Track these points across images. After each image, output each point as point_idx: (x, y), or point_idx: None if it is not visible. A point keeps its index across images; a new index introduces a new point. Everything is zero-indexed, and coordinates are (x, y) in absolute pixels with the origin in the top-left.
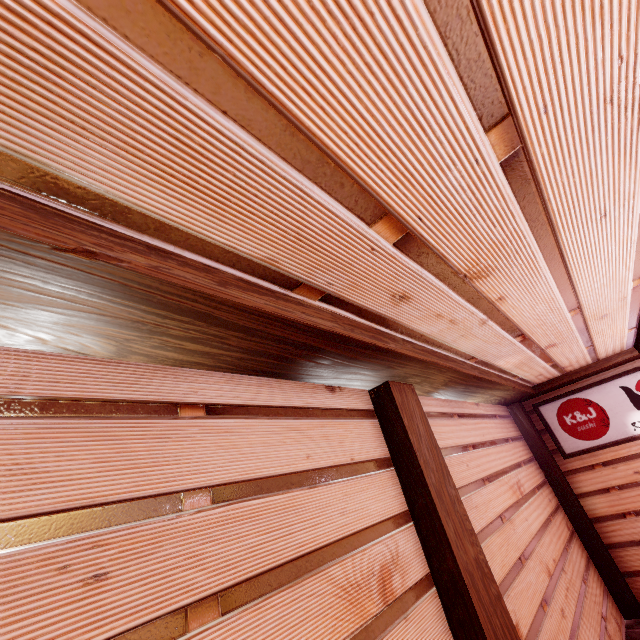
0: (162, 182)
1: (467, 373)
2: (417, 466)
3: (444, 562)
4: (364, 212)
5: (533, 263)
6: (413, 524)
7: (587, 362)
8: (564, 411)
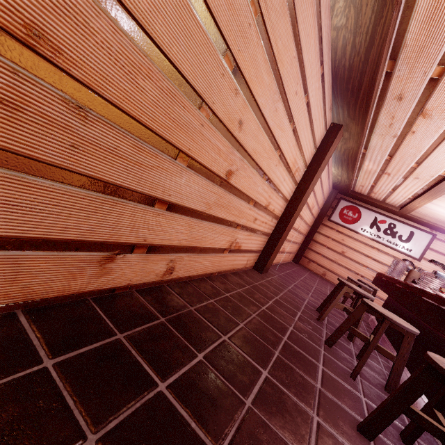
0: (434, 1)
1: (358, 152)
2: (323, 158)
3: (305, 184)
4: (444, 60)
5: (440, 128)
6: (305, 171)
7: (380, 198)
8: (348, 208)
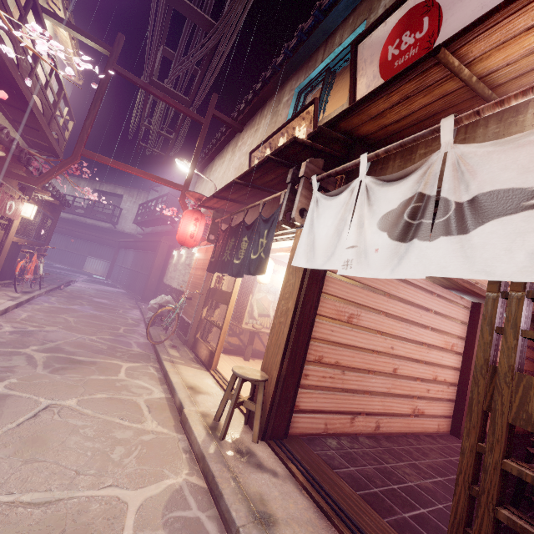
0: None
1: None
2: (476, 330)
3: (469, 353)
4: None
5: None
6: (464, 342)
7: None
8: None
